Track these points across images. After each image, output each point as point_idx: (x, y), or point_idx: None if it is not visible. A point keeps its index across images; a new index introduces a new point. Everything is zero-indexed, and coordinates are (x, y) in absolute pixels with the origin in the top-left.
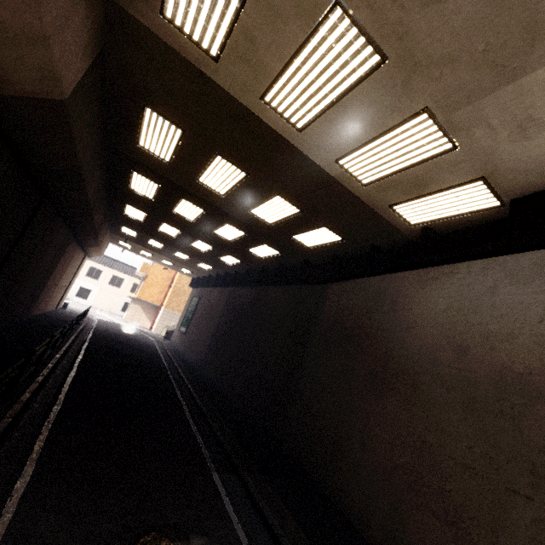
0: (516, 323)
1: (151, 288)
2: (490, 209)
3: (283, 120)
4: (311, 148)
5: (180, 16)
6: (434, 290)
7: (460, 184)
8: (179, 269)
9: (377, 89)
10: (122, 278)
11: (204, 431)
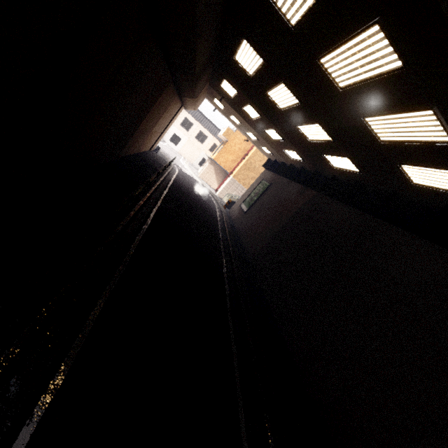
0: None
1: (227, 154)
2: None
3: None
4: None
5: None
6: None
7: None
8: (260, 146)
9: None
10: (206, 136)
11: None
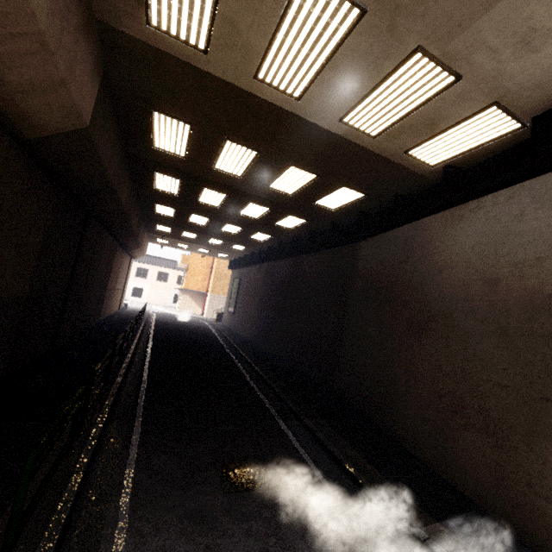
0: (543, 246)
1: (194, 277)
2: (512, 132)
3: (279, 93)
4: (313, 113)
5: (164, 21)
6: (462, 229)
7: (472, 114)
8: (215, 255)
9: (364, 41)
10: (166, 273)
11: (266, 391)
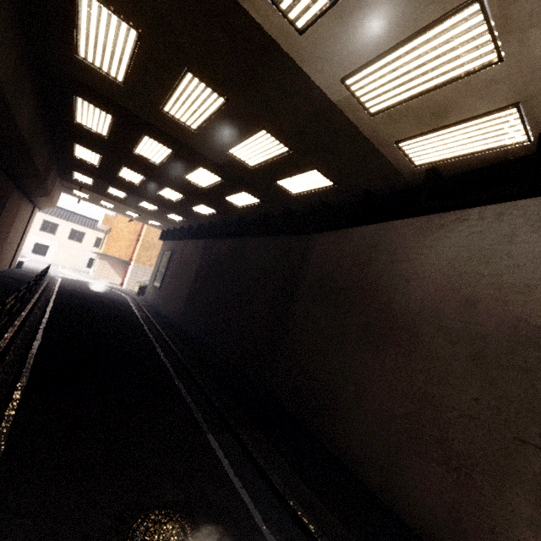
0: (535, 273)
1: (117, 242)
2: (513, 144)
3: (278, 14)
4: (312, 60)
5: None
6: (439, 239)
7: (488, 112)
8: (146, 221)
9: None
10: (82, 232)
11: (193, 390)
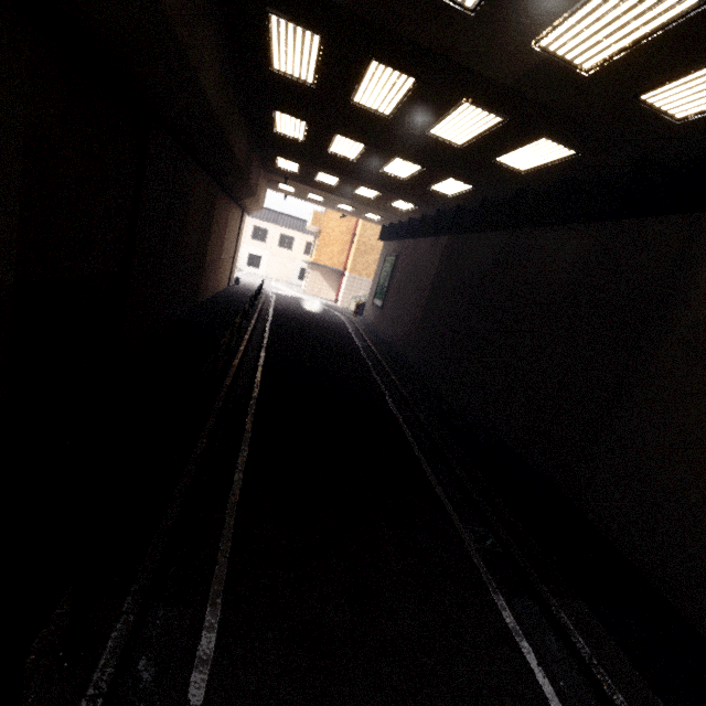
0: None
1: (328, 247)
2: None
3: None
4: None
5: None
6: None
7: None
8: (362, 215)
9: None
10: (291, 237)
11: (451, 487)
